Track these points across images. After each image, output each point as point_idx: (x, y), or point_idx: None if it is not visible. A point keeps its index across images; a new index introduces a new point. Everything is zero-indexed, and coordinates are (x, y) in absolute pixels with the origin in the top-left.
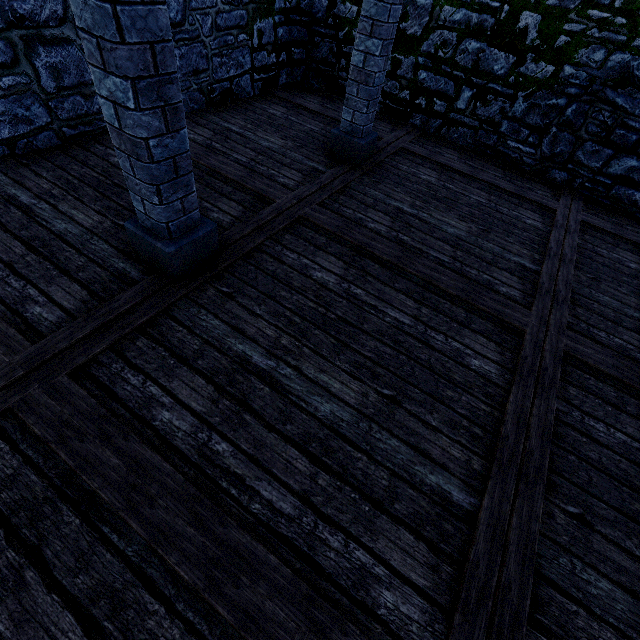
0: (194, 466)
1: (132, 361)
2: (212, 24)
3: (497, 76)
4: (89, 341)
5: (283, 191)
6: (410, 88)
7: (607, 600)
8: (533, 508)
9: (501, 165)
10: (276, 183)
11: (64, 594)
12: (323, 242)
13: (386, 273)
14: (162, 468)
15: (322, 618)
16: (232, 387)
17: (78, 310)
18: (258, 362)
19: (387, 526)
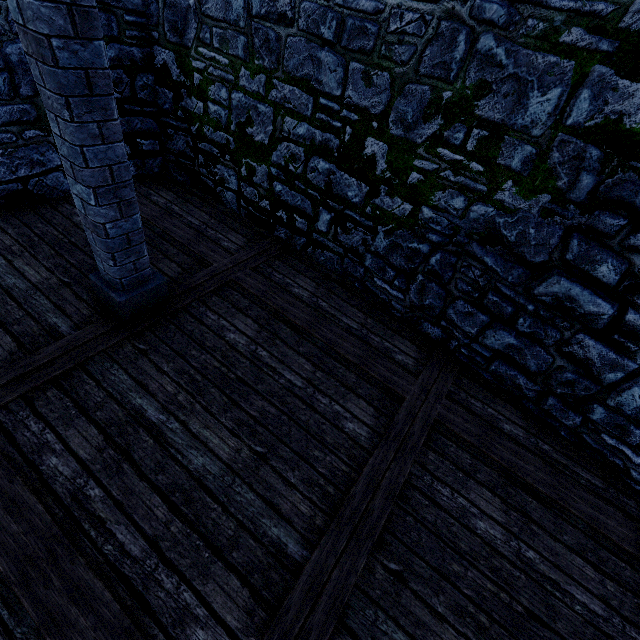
0: None
1: None
2: None
3: (353, 203)
4: None
5: None
6: (269, 198)
7: None
8: None
9: (368, 305)
10: None
11: None
12: None
13: None
14: None
15: None
16: None
17: None
18: None
19: None
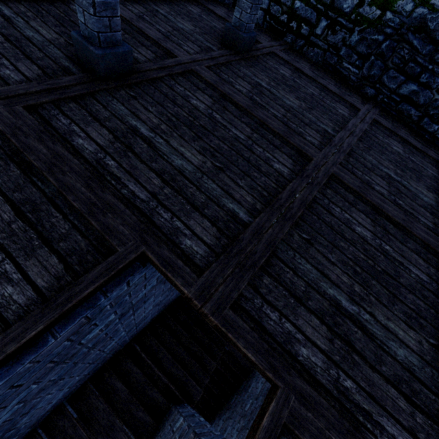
0: (92, 167)
1: (65, 112)
2: None
3: (344, 13)
4: (39, 95)
5: (184, 53)
6: (288, 13)
7: (307, 272)
8: (282, 229)
9: (336, 79)
10: (181, 48)
11: (6, 198)
12: (203, 87)
13: (238, 112)
14: (73, 161)
15: (148, 239)
16: (124, 139)
17: (34, 79)
18: (143, 132)
19: (197, 217)
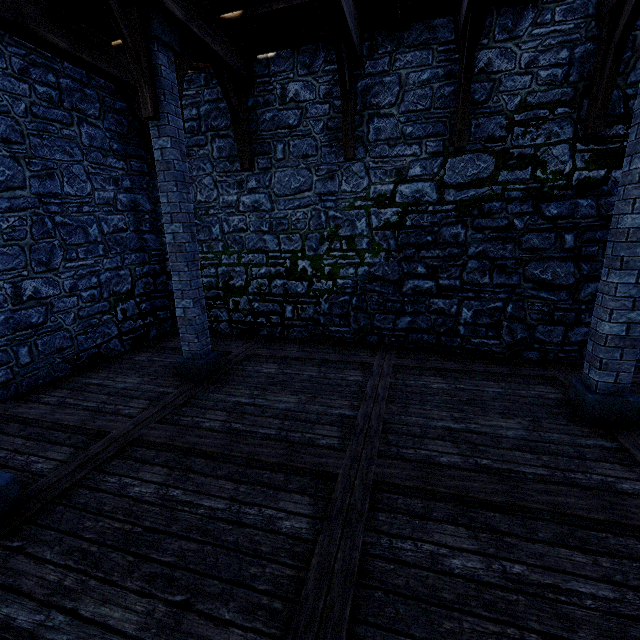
0: None
1: None
2: (75, 316)
3: (302, 294)
4: None
5: (123, 421)
6: (251, 314)
7: None
8: None
9: (332, 343)
10: (120, 416)
11: None
12: (152, 455)
13: (211, 464)
14: None
15: None
16: None
17: None
18: (22, 622)
19: None
